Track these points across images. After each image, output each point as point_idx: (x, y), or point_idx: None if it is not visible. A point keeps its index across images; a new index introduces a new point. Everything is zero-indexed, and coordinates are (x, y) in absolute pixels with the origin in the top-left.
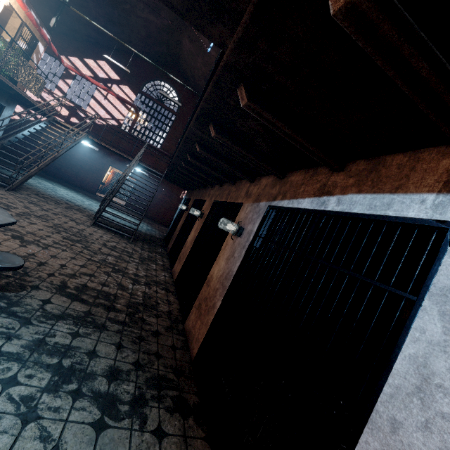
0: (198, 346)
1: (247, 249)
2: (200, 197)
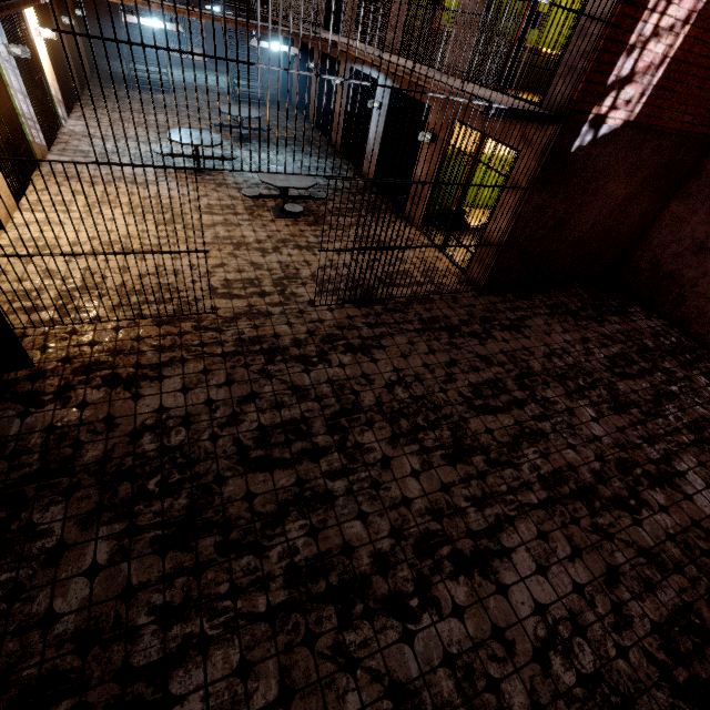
0: (340, 145)
1: (347, 93)
2: (306, 42)
